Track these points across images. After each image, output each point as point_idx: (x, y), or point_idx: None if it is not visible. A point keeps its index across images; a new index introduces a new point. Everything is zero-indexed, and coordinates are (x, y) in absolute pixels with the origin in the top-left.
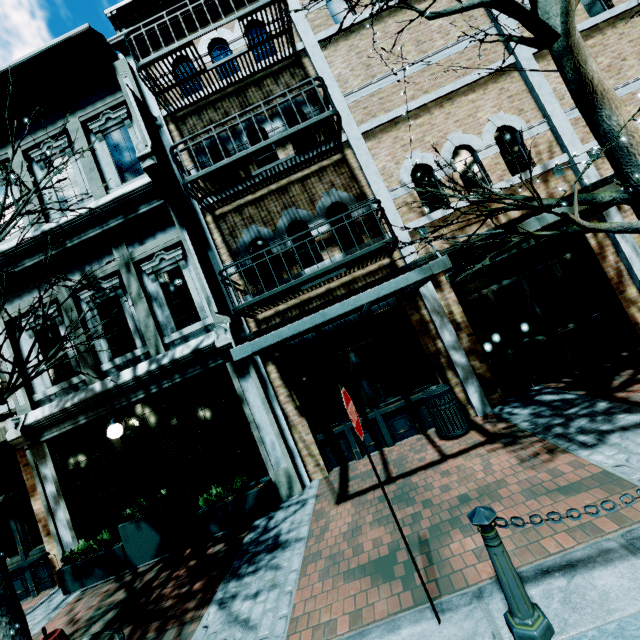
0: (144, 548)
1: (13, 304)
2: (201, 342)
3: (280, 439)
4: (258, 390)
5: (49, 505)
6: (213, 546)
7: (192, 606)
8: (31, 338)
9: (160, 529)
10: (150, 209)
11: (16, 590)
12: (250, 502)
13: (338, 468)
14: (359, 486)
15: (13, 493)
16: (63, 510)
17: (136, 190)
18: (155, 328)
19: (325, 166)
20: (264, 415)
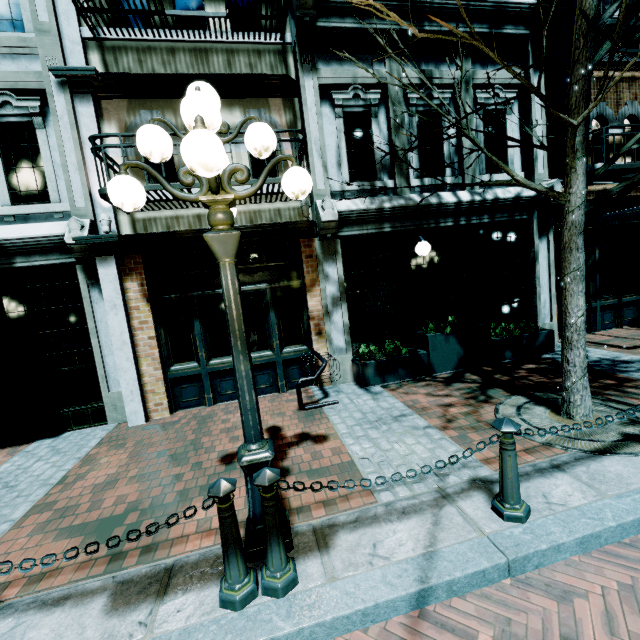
0: (447, 359)
1: (330, 67)
2: (521, 192)
3: (554, 299)
4: (550, 253)
5: (327, 305)
6: (521, 365)
7: (614, 382)
8: (337, 118)
9: (465, 346)
10: (514, 34)
11: (259, 384)
12: (540, 340)
13: (560, 339)
14: (627, 344)
15: (279, 283)
16: (343, 313)
17: (517, 4)
18: (476, 162)
19: (636, 77)
20: (545, 276)
